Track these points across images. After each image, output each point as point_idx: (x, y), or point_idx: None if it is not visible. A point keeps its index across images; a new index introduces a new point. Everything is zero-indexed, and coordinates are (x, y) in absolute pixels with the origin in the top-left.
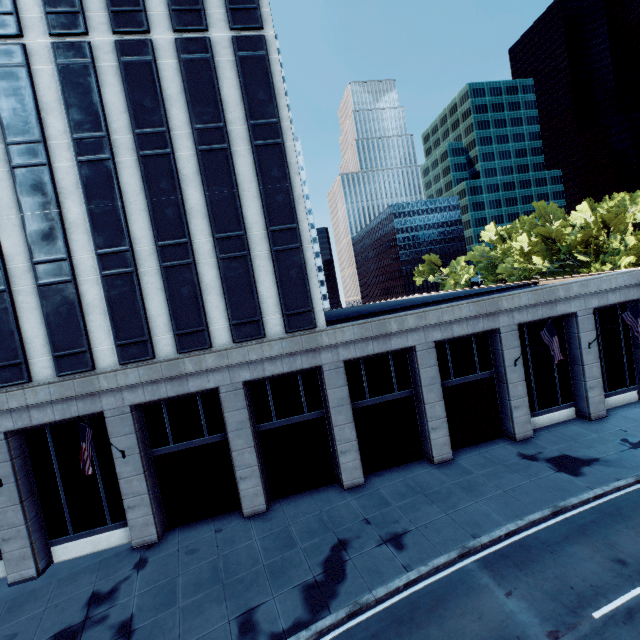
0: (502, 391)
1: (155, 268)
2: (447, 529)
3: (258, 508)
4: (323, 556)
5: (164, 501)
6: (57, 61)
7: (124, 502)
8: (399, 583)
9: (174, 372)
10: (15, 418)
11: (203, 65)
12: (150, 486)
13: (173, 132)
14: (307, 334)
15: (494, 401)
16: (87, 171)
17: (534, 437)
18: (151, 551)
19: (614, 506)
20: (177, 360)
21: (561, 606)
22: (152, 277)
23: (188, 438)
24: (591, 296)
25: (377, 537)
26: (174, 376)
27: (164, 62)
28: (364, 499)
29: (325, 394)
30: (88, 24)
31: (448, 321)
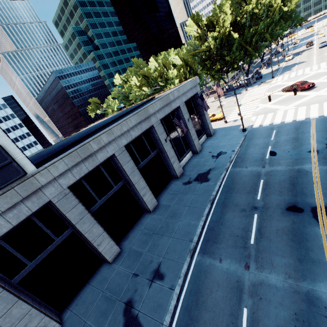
0: (165, 157)
1: None
2: (177, 246)
3: None
4: (121, 326)
5: None
6: None
7: None
8: (174, 302)
9: None
10: None
11: None
12: None
13: None
14: (20, 183)
15: (163, 164)
16: None
17: (184, 172)
18: None
19: (227, 186)
20: None
21: (240, 248)
22: None
23: None
24: (182, 96)
25: (146, 281)
26: None
27: None
28: (126, 261)
29: (65, 218)
30: None
31: (127, 130)
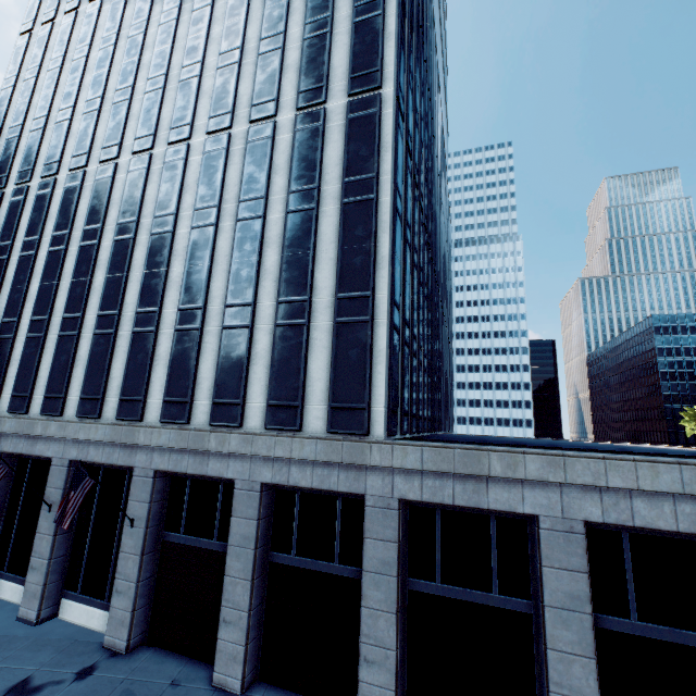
0: None
1: (218, 328)
2: None
3: (231, 681)
4: None
5: (155, 603)
6: (204, 151)
7: (115, 581)
8: None
9: (198, 445)
10: (80, 449)
11: (313, 133)
12: (143, 575)
13: (271, 198)
14: (353, 441)
15: None
16: (195, 236)
17: None
18: (108, 662)
19: None
20: (204, 432)
21: None
22: (213, 337)
23: (198, 533)
24: None
25: None
26: (199, 450)
27: (281, 138)
28: None
29: (363, 543)
30: (234, 120)
31: (623, 488)
